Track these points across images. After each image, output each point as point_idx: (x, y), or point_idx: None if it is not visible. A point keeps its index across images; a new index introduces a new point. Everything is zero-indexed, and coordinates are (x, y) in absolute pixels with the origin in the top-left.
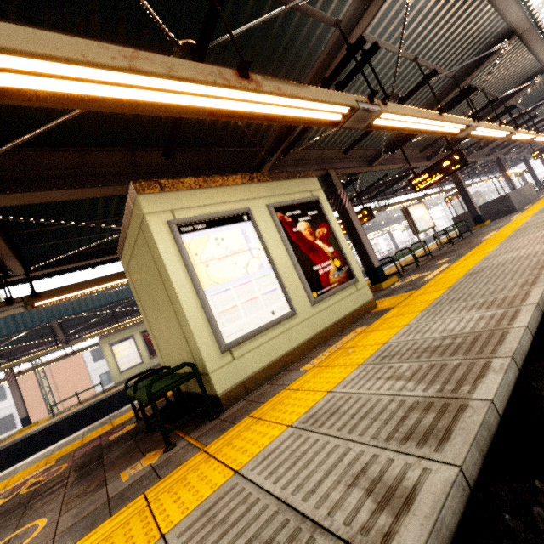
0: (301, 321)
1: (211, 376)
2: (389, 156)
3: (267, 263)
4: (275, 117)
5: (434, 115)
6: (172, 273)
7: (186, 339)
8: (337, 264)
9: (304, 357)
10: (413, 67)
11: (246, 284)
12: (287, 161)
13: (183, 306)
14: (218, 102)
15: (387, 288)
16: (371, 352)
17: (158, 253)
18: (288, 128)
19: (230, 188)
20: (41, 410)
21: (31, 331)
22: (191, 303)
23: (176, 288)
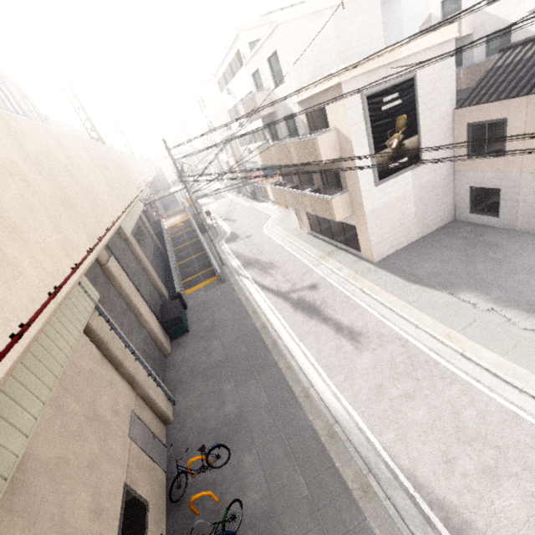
0: None
1: None
2: None
3: None
4: None
5: None
6: None
7: None
8: None
9: None
10: None
11: None
12: None
13: None
14: None
15: None
16: None
17: None
18: None
19: None
20: None
21: None
22: None
23: None
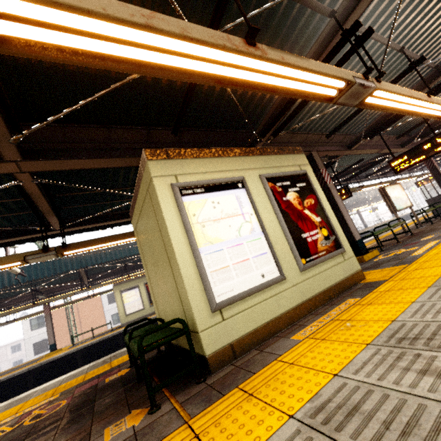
0: (290, 287)
1: (200, 335)
2: (366, 142)
3: (258, 228)
4: (275, 89)
5: (423, 96)
6: (171, 230)
7: (179, 295)
8: (324, 233)
9: (293, 324)
10: (398, 58)
11: (238, 246)
12: (275, 143)
13: (178, 262)
14: (225, 69)
15: (369, 261)
16: (378, 329)
17: (160, 212)
18: (280, 111)
19: (227, 159)
20: (67, 338)
21: (65, 275)
22: (186, 260)
23: (173, 245)
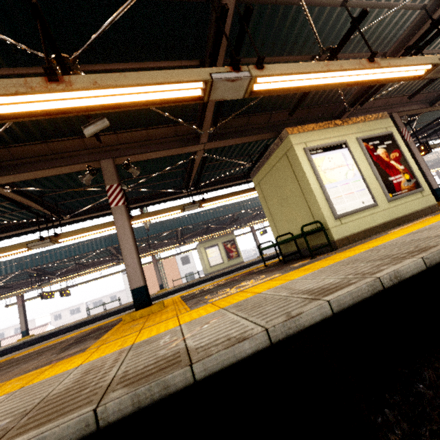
0: (381, 210)
1: (330, 230)
2: None
3: (358, 174)
4: (379, 80)
5: None
6: (307, 175)
7: (311, 213)
8: (406, 177)
9: (383, 232)
10: None
11: (346, 184)
12: (359, 110)
13: (314, 192)
14: (354, 78)
15: None
16: None
17: (299, 165)
18: (370, 86)
19: (334, 129)
20: (154, 290)
21: (165, 234)
22: (318, 192)
23: (310, 183)
